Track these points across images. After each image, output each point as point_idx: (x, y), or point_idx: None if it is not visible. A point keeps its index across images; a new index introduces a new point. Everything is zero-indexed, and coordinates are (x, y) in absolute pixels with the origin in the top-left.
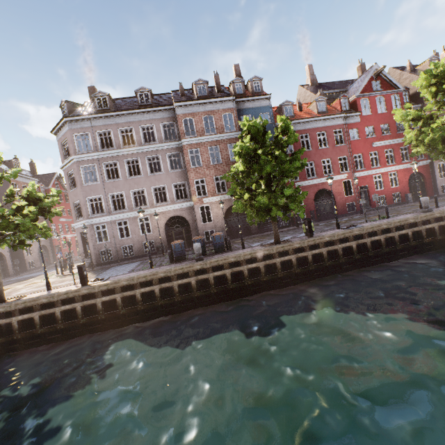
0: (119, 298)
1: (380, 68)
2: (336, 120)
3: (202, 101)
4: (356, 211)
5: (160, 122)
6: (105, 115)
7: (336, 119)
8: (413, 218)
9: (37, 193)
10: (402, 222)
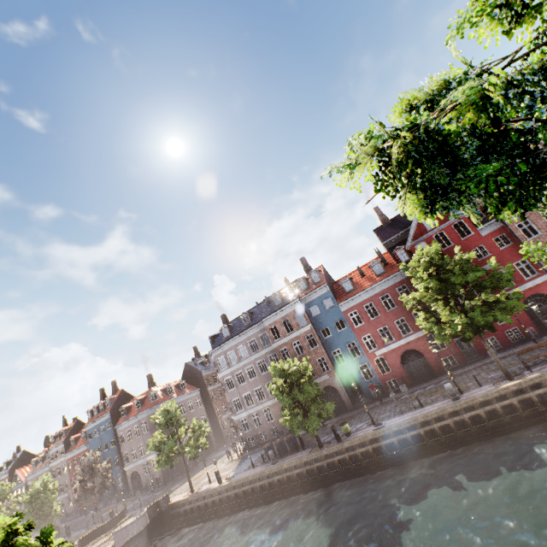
0: (234, 494)
1: None
2: (394, 278)
3: (277, 311)
4: (458, 365)
5: (258, 335)
6: (227, 342)
7: (395, 277)
8: (422, 417)
9: (195, 427)
10: (412, 422)
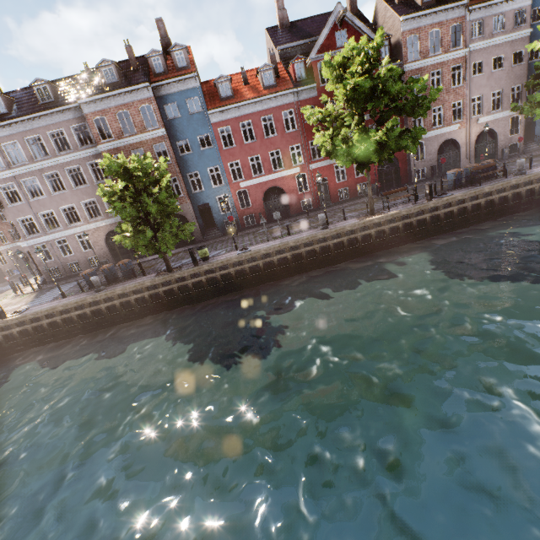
0: (31, 328)
1: (341, 13)
2: (285, 98)
3: (110, 94)
4: (312, 209)
5: (69, 125)
6: (3, 124)
7: (285, 97)
8: (294, 242)
9: None
10: (282, 247)
